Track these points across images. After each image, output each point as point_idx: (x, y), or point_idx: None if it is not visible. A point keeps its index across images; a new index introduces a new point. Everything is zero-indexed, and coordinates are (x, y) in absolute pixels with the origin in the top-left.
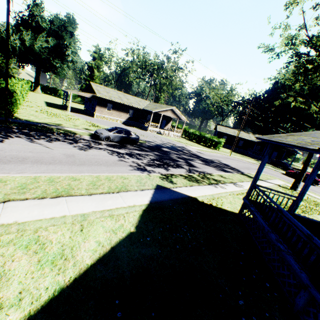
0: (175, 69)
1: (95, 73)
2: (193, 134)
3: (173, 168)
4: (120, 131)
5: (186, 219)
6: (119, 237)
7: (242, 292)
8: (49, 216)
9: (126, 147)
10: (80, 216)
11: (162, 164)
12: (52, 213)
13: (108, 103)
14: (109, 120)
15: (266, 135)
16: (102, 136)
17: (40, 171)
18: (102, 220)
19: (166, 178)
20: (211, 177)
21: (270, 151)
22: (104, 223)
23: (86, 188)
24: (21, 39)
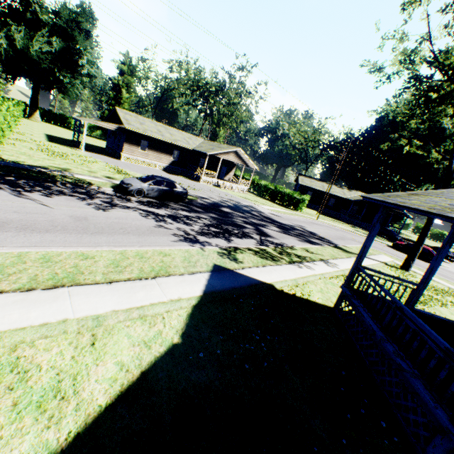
0: (240, 93)
1: (124, 94)
2: (265, 187)
3: (238, 239)
4: (160, 181)
5: (259, 319)
6: (154, 354)
7: (347, 439)
8: (38, 322)
9: (168, 206)
10: (92, 319)
11: (221, 232)
12: (44, 315)
13: (142, 139)
14: (144, 165)
15: (366, 191)
16: (132, 188)
17: (30, 243)
18: (128, 325)
19: (228, 254)
20: (293, 251)
21: (383, 217)
22: (131, 331)
23: (104, 272)
24: (9, 38)
